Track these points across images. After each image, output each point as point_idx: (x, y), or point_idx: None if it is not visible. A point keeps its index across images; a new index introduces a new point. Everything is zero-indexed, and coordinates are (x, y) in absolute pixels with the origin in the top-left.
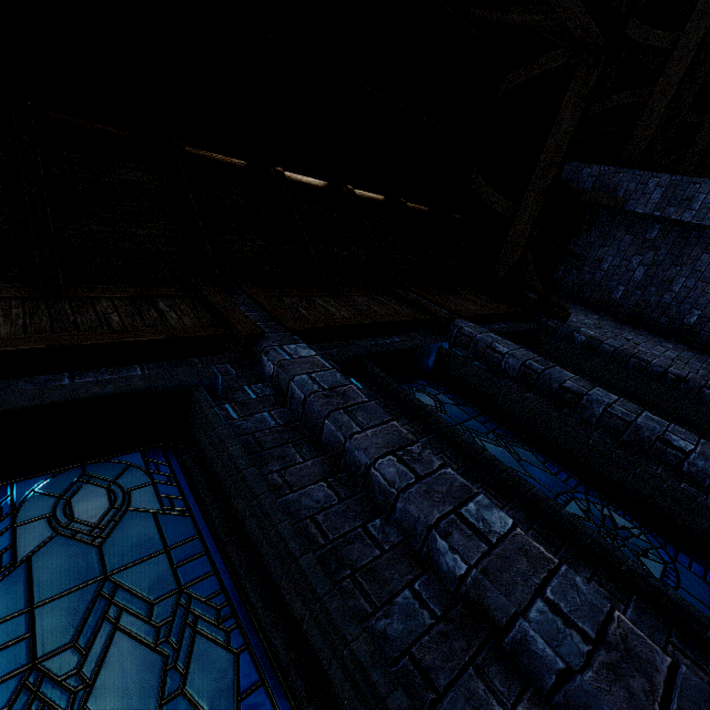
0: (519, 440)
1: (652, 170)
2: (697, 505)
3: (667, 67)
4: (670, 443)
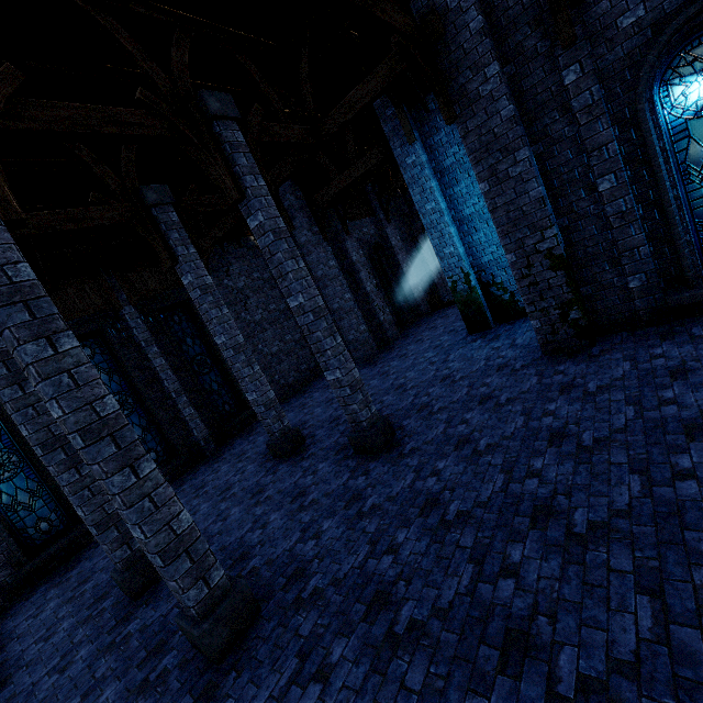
0: (119, 372)
1: (340, 202)
2: (149, 402)
3: (345, 173)
4: (164, 383)
